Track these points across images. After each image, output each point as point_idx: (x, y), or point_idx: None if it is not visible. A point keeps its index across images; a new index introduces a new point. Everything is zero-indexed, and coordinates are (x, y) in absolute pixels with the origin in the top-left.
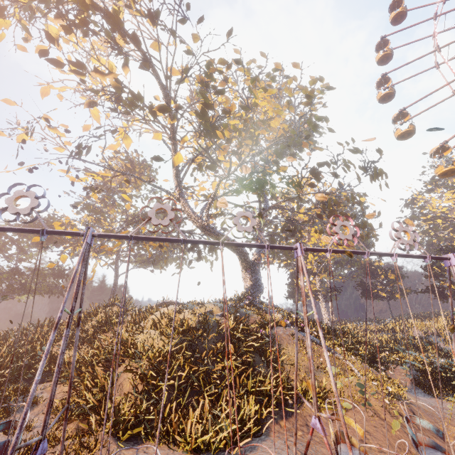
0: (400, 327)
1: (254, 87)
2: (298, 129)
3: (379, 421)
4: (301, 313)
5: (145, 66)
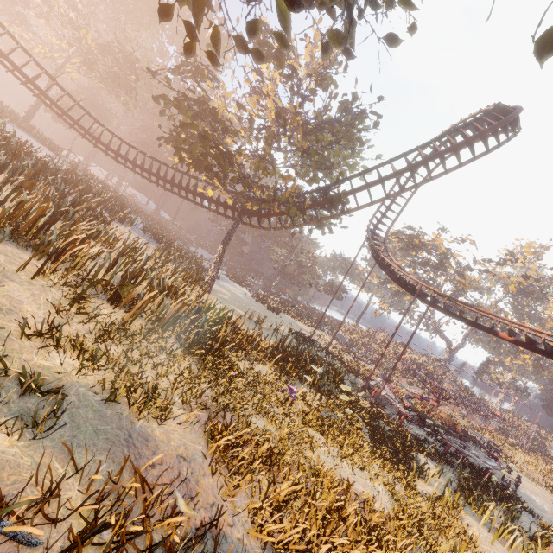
0: (548, 437)
1: (497, 280)
2: (533, 290)
3: (458, 410)
4: (447, 376)
5: (443, 270)
